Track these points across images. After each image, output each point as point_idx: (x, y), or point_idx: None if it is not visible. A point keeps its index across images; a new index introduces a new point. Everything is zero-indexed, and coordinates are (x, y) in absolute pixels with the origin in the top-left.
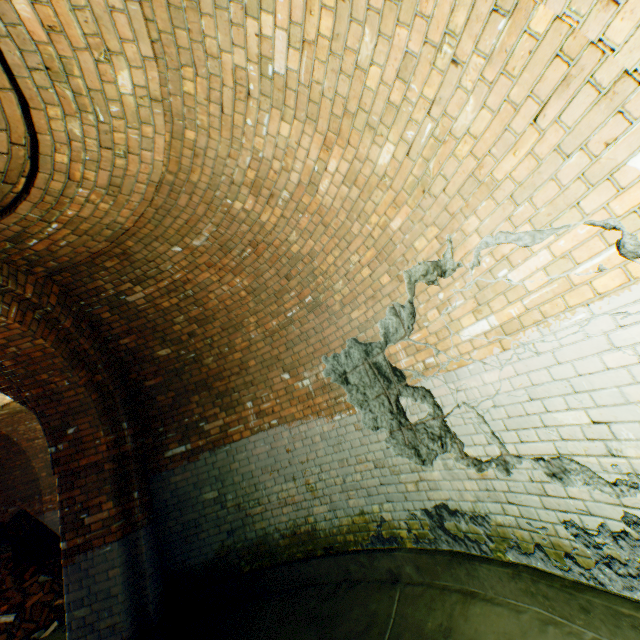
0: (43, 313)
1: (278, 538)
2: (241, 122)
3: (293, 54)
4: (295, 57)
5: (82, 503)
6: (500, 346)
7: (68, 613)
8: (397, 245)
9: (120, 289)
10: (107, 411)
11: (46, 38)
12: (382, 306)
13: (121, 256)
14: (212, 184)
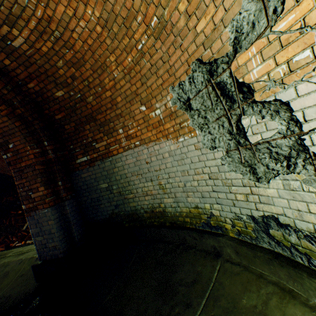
0: None
1: (143, 213)
2: None
3: None
4: None
5: (28, 187)
6: None
7: (33, 238)
8: None
9: (2, 33)
10: (31, 134)
11: None
12: None
13: None
14: None
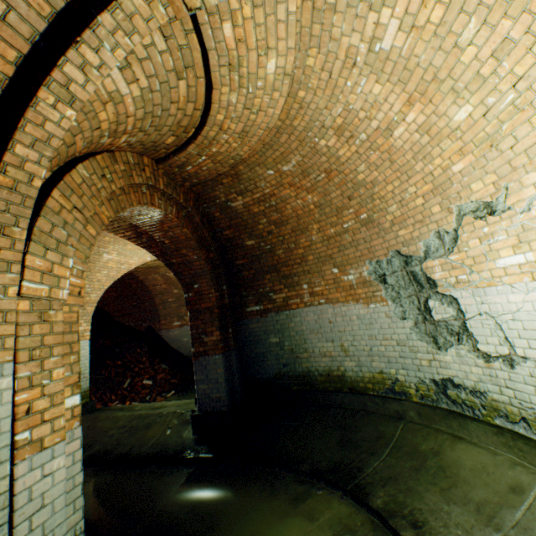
0: (186, 212)
1: (317, 375)
2: (342, 84)
3: (400, 36)
4: (401, 38)
5: (202, 329)
6: (530, 277)
7: (196, 385)
8: (454, 184)
9: (228, 198)
10: (215, 277)
11: (234, 47)
12: (428, 229)
13: (233, 176)
14: (307, 127)
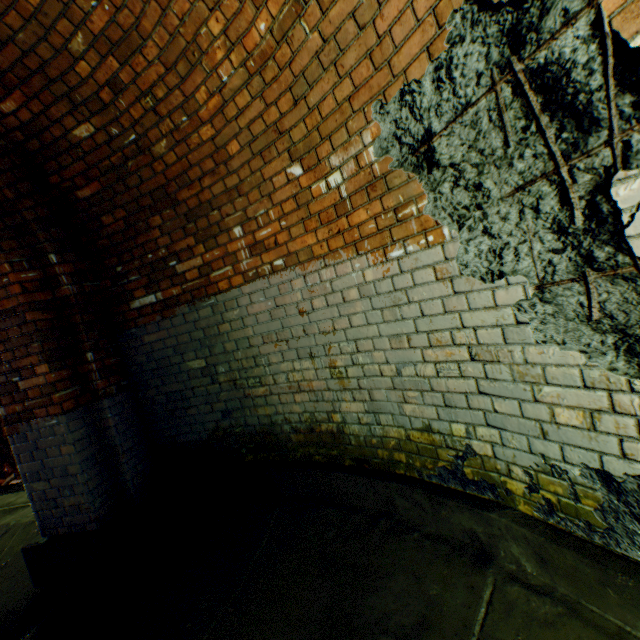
0: None
1: (288, 432)
2: None
3: None
4: None
5: (10, 363)
6: None
7: (26, 484)
8: None
9: None
10: (14, 234)
11: None
12: None
13: None
14: None
